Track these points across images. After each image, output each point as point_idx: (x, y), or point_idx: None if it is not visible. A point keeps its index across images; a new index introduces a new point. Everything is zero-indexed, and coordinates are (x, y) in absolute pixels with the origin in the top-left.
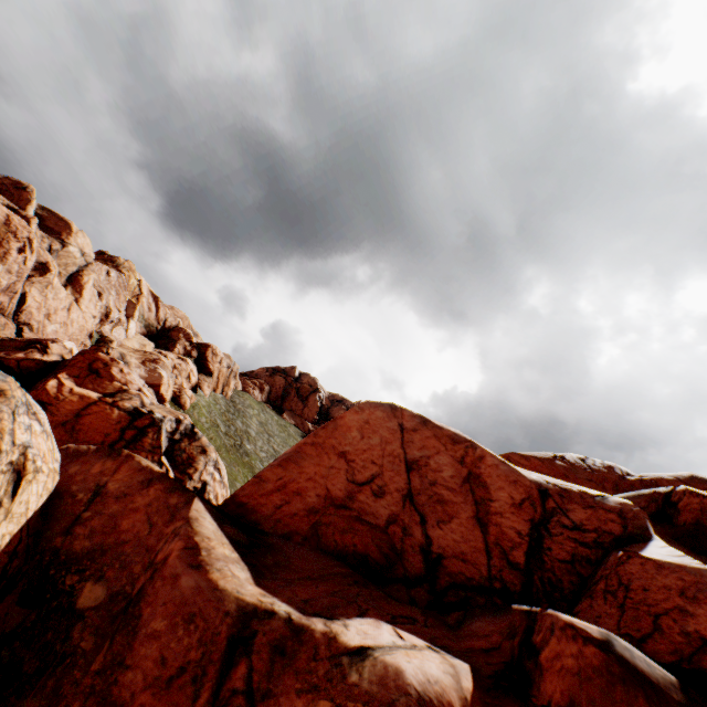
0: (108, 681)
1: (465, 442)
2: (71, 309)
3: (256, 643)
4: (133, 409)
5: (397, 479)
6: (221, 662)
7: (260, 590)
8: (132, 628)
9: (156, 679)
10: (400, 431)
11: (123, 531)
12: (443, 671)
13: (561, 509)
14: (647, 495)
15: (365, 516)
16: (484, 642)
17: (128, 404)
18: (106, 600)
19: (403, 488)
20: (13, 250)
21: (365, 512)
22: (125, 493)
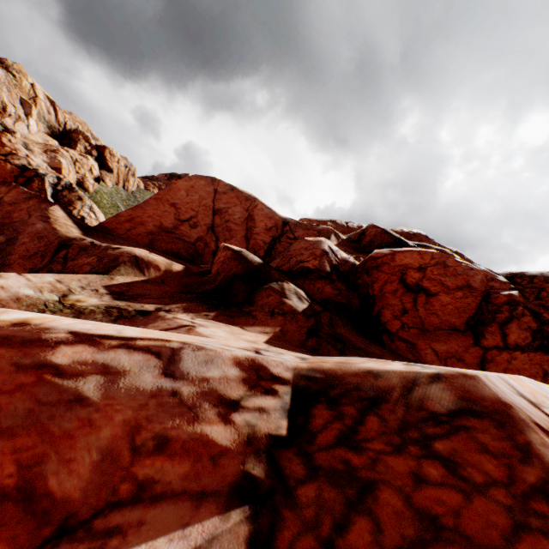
0: (5, 260)
1: (252, 199)
2: None
3: (73, 247)
4: (21, 165)
5: (206, 219)
6: (55, 251)
7: (83, 236)
8: (14, 243)
9: (25, 256)
10: (214, 193)
11: (14, 218)
12: (162, 260)
13: (292, 231)
14: (358, 232)
15: (183, 237)
16: (203, 266)
17: (18, 162)
18: (6, 241)
19: (209, 224)
20: None
21: (184, 235)
22: (15, 203)
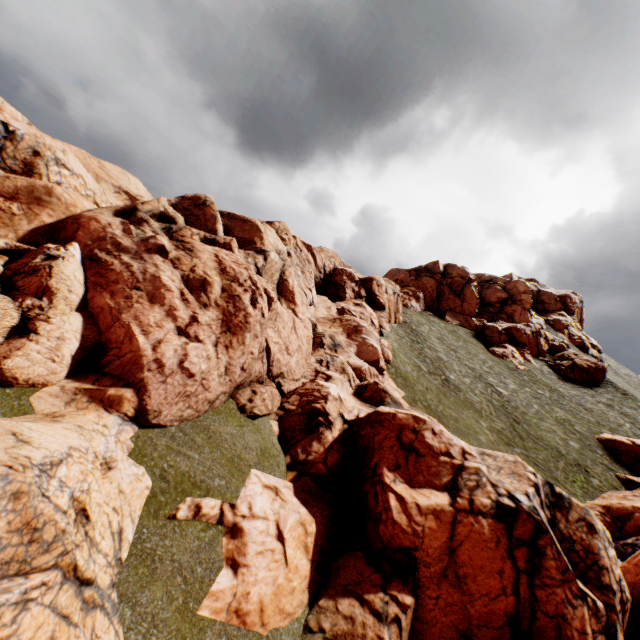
0: None
1: None
2: (295, 327)
3: None
4: (495, 506)
5: None
6: None
7: None
8: None
9: None
10: None
11: None
12: None
13: None
14: None
15: None
16: None
17: (485, 500)
18: None
19: None
20: (247, 306)
21: None
22: None
